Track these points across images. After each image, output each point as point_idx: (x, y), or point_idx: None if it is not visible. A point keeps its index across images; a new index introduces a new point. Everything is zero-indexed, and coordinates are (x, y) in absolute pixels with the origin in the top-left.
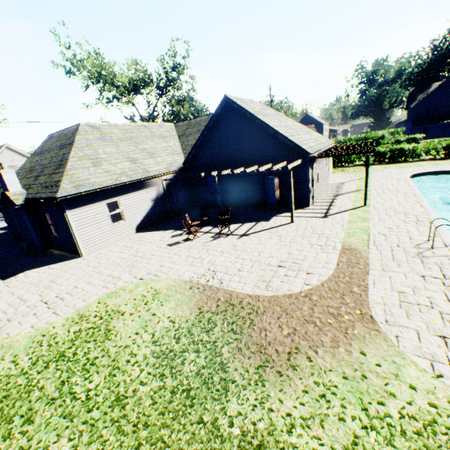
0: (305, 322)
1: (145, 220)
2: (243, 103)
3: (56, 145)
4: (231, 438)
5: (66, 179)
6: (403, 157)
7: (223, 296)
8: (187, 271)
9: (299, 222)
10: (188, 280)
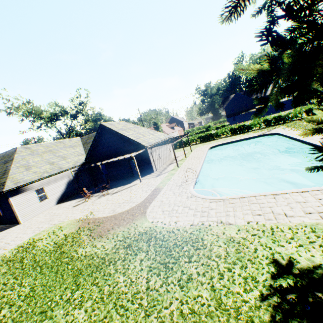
0: (121, 220)
1: (62, 196)
2: (112, 125)
3: (2, 161)
4: (76, 257)
5: (9, 180)
6: (213, 137)
7: (92, 220)
8: (79, 215)
9: (144, 181)
10: (79, 218)
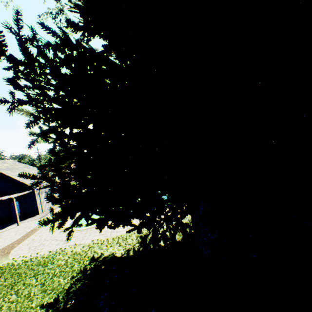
0: None
1: None
2: None
3: None
4: None
5: None
6: None
7: None
8: None
9: (23, 224)
10: None
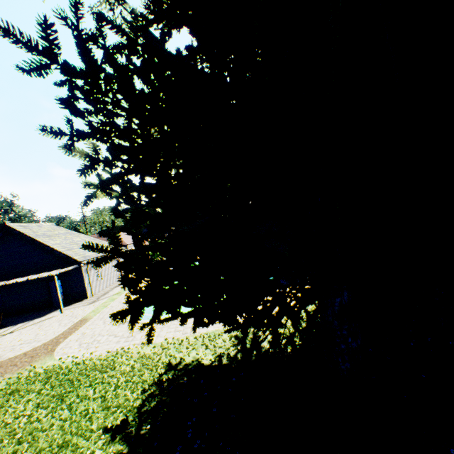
0: (10, 366)
1: None
2: (27, 228)
3: None
4: None
5: None
6: None
7: None
8: None
9: (68, 311)
10: None
